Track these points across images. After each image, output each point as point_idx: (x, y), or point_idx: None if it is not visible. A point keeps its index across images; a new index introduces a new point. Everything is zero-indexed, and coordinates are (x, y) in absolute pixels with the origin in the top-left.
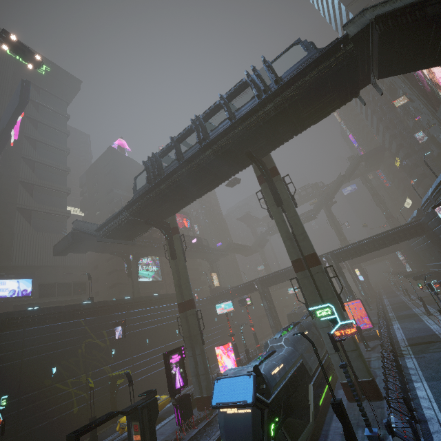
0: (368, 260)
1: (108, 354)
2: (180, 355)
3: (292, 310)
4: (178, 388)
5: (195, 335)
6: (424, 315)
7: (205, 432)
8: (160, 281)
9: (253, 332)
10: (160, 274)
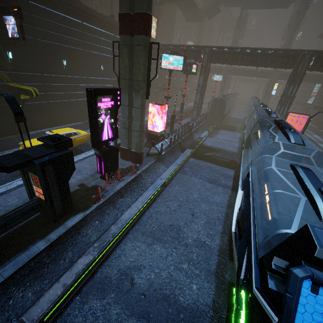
0: None
1: (0, 55)
2: (113, 100)
3: (220, 96)
4: (105, 141)
5: (139, 81)
6: (320, 143)
7: (130, 187)
8: None
9: (183, 102)
10: None
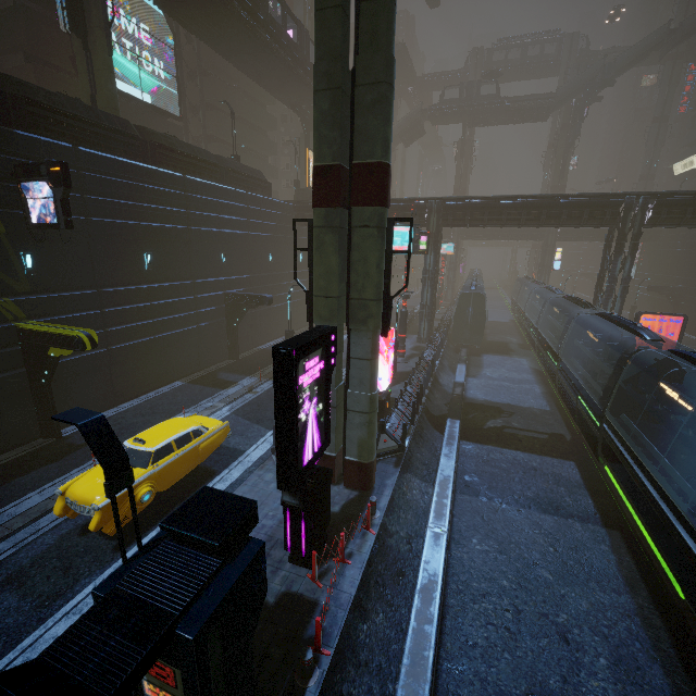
0: (590, 240)
1: (4, 264)
2: (322, 358)
3: (472, 287)
4: (310, 465)
5: (366, 300)
6: None
7: (373, 574)
8: (173, 117)
9: (404, 310)
10: (176, 97)
